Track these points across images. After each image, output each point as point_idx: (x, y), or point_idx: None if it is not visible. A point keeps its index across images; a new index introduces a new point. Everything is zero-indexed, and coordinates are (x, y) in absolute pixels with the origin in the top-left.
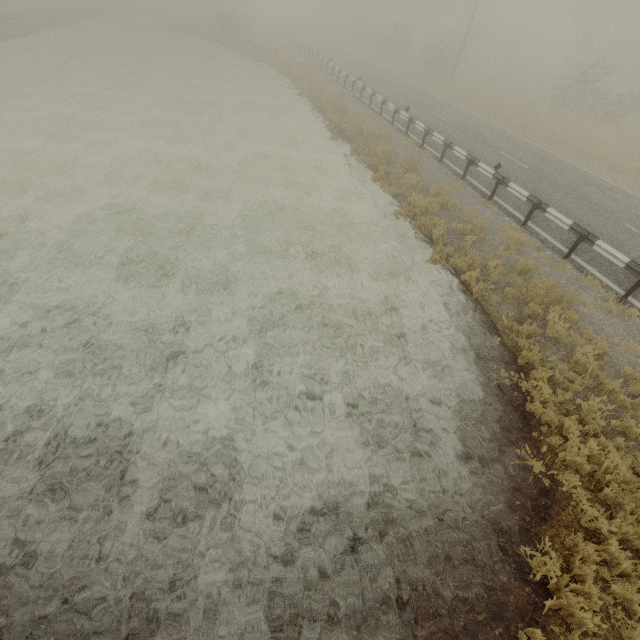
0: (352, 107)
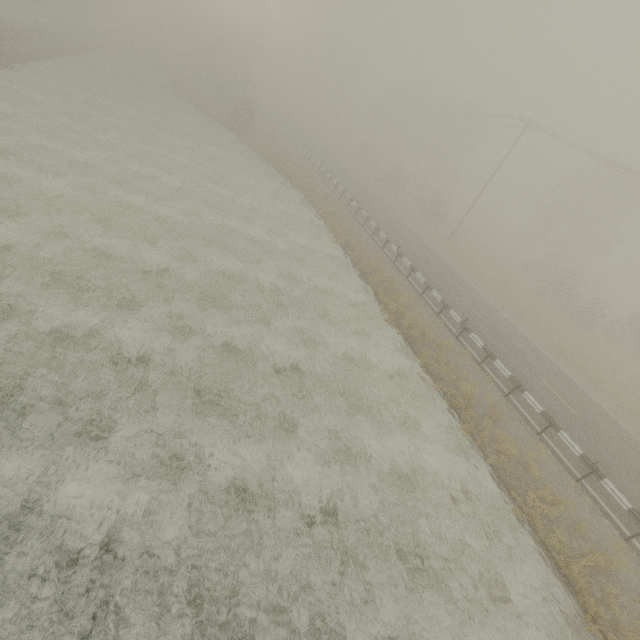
0: (392, 276)
